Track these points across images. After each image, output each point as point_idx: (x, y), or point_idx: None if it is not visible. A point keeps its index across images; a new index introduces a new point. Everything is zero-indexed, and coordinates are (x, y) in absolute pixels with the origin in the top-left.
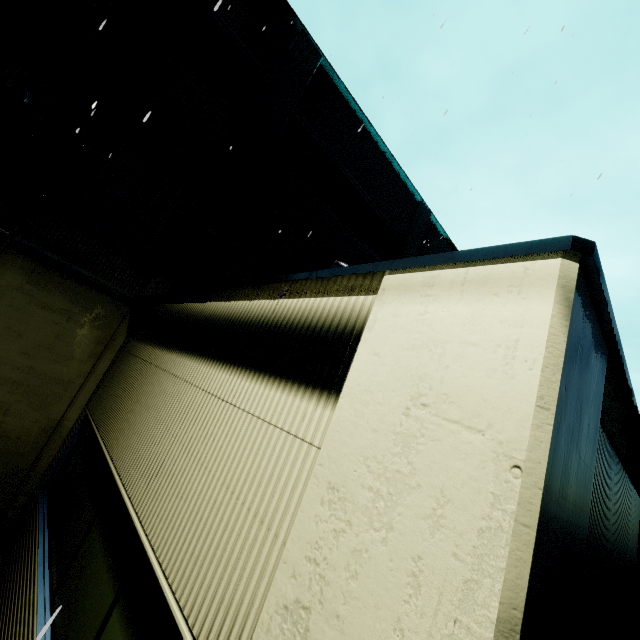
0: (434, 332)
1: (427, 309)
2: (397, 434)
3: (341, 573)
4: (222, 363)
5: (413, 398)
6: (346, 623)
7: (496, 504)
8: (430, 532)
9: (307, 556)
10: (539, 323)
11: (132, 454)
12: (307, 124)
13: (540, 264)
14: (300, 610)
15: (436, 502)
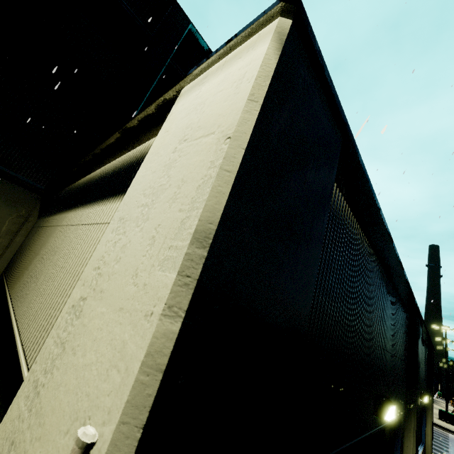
0: (201, 99)
1: (201, 90)
2: (166, 165)
3: (111, 264)
4: (89, 203)
5: (180, 140)
6: (105, 292)
7: (211, 166)
8: (169, 207)
9: (94, 267)
10: (260, 56)
11: (23, 285)
12: (181, 71)
13: (268, 27)
14: (80, 302)
15: (177, 188)
